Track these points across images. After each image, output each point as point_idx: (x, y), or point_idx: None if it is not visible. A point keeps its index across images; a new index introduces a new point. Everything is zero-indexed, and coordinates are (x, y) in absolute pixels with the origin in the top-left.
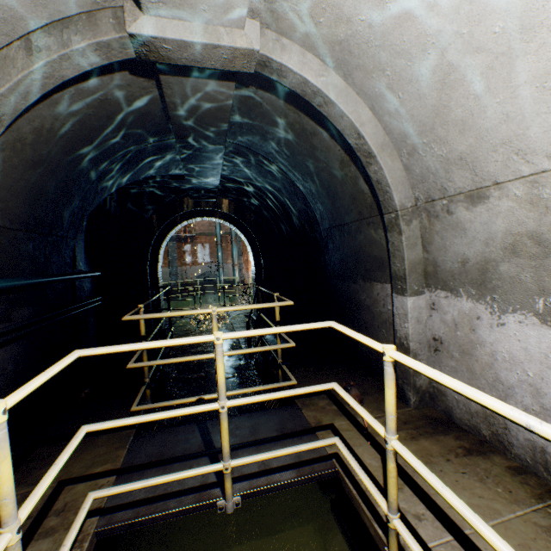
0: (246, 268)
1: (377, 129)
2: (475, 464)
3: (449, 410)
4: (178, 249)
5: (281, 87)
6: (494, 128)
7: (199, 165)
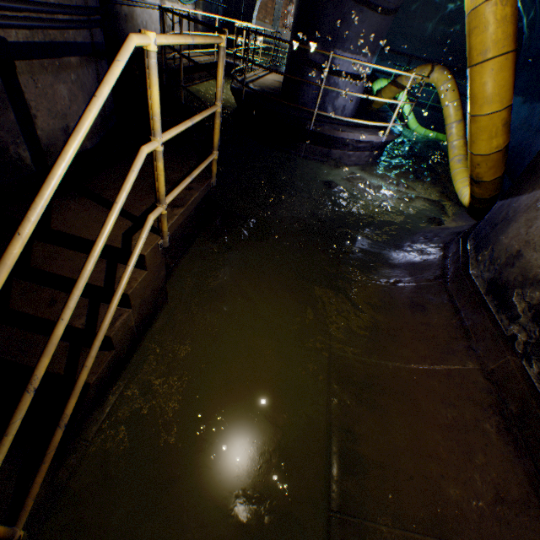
0: None
1: None
2: None
3: None
4: (283, 8)
5: None
6: None
7: None
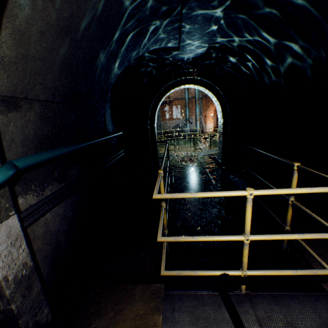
0: (204, 121)
1: None
2: None
3: None
4: (161, 110)
5: None
6: None
7: (195, 31)
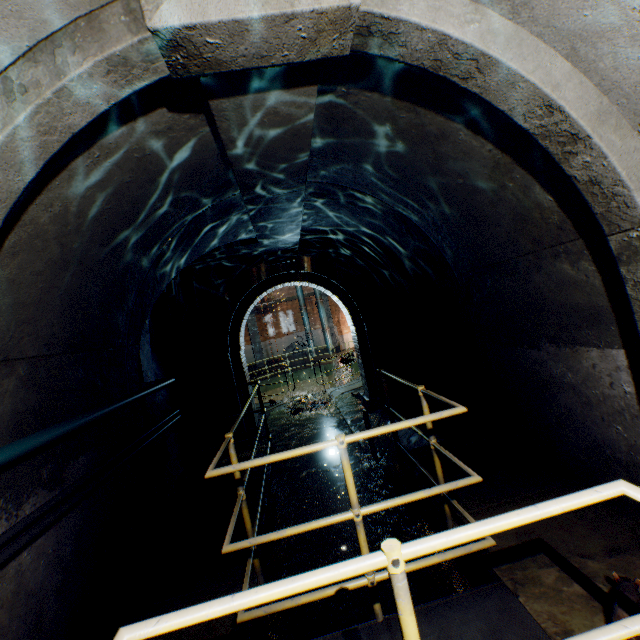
0: (339, 331)
1: (584, 89)
2: None
3: None
4: (258, 321)
5: (387, 74)
6: None
7: (273, 221)
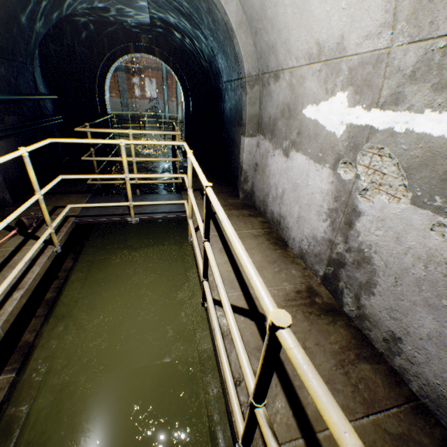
0: None
1: (238, 8)
2: (248, 219)
3: (255, 201)
4: (127, 81)
5: None
6: (281, 31)
7: (127, 3)
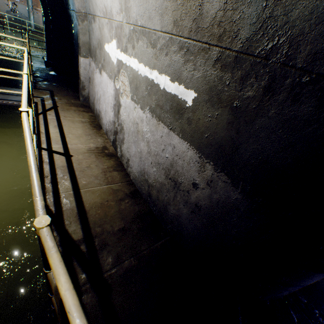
0: None
1: None
2: (82, 113)
3: (90, 103)
4: None
5: None
6: None
7: None
